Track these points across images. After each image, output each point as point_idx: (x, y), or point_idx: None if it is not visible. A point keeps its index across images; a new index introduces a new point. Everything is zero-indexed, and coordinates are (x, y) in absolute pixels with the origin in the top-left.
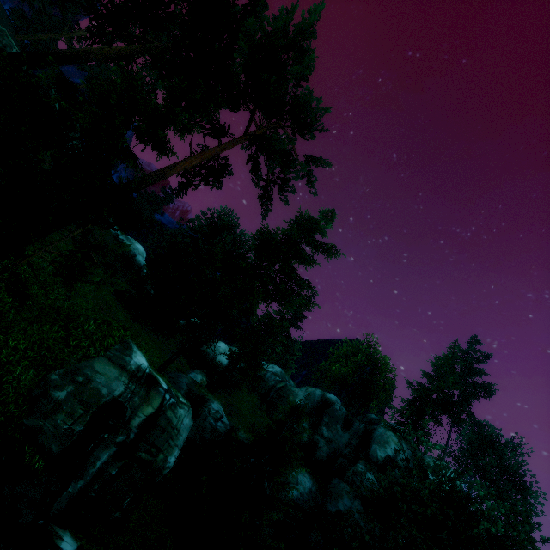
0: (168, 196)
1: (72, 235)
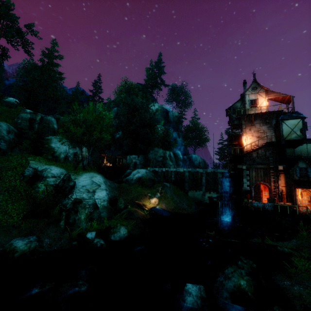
0: None
1: None
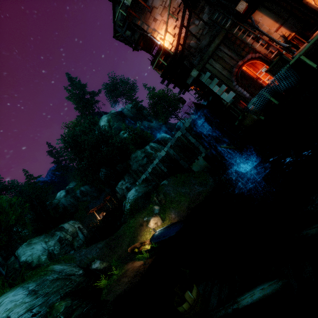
0: None
1: None
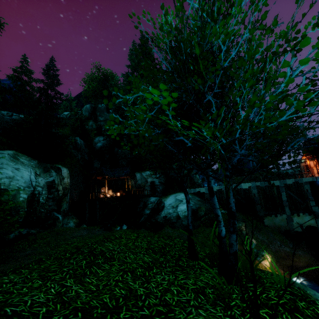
0: None
1: None
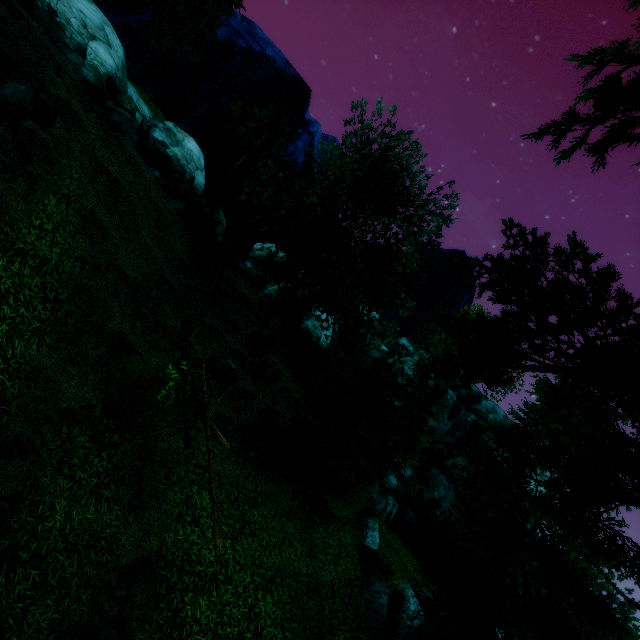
0: None
1: None
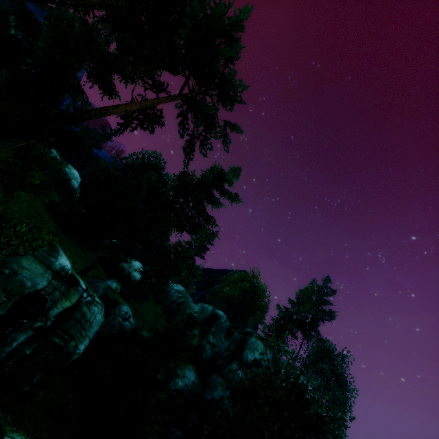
0: (107, 134)
1: (16, 146)
